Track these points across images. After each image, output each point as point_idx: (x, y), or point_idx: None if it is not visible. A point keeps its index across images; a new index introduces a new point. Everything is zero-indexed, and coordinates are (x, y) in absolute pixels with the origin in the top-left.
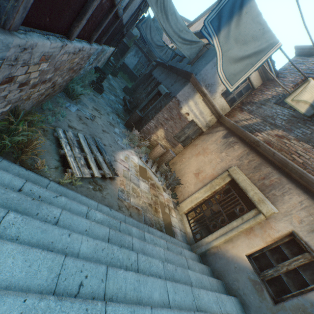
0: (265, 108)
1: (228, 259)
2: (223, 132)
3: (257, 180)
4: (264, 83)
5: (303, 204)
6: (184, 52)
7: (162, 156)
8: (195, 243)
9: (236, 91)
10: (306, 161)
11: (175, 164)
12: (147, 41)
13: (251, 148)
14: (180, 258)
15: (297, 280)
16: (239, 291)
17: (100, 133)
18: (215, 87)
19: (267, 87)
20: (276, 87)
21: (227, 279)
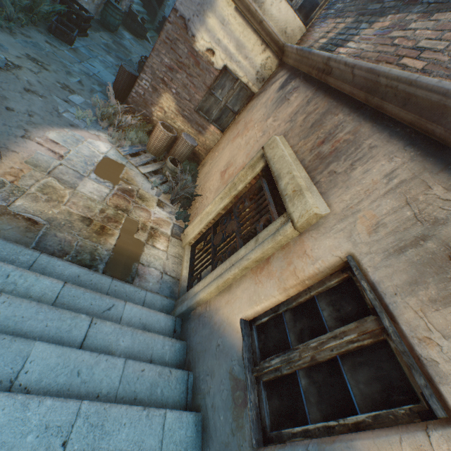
0: None
1: (213, 328)
2: (282, 80)
3: (310, 150)
4: None
5: (396, 178)
6: None
7: (172, 147)
8: (181, 296)
9: None
10: (436, 59)
11: (205, 165)
12: None
13: (319, 86)
14: (65, 317)
15: (330, 394)
16: (207, 399)
17: (11, 90)
18: None
19: None
20: None
21: (200, 370)
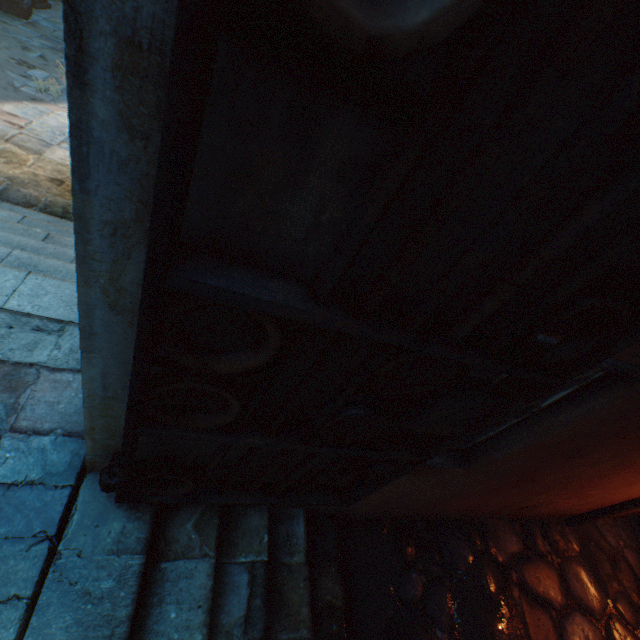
0: None
1: None
2: None
3: None
4: None
5: None
6: None
7: None
8: None
9: None
10: None
11: None
12: None
13: None
14: (17, 228)
15: None
16: None
17: None
18: None
19: None
20: None
21: None
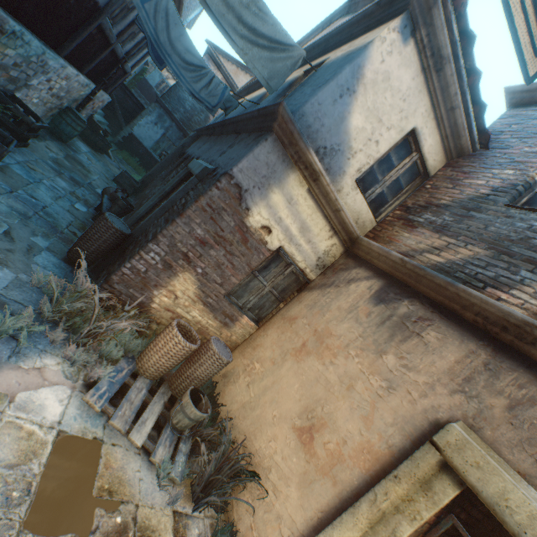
0: (484, 217)
1: None
2: (371, 284)
3: None
4: (453, 163)
5: None
6: (254, 67)
7: (188, 361)
8: None
9: (390, 178)
10: None
11: (233, 380)
12: (159, 47)
13: (498, 346)
14: None
15: None
16: None
17: None
18: (342, 157)
19: (466, 170)
20: (495, 168)
21: None
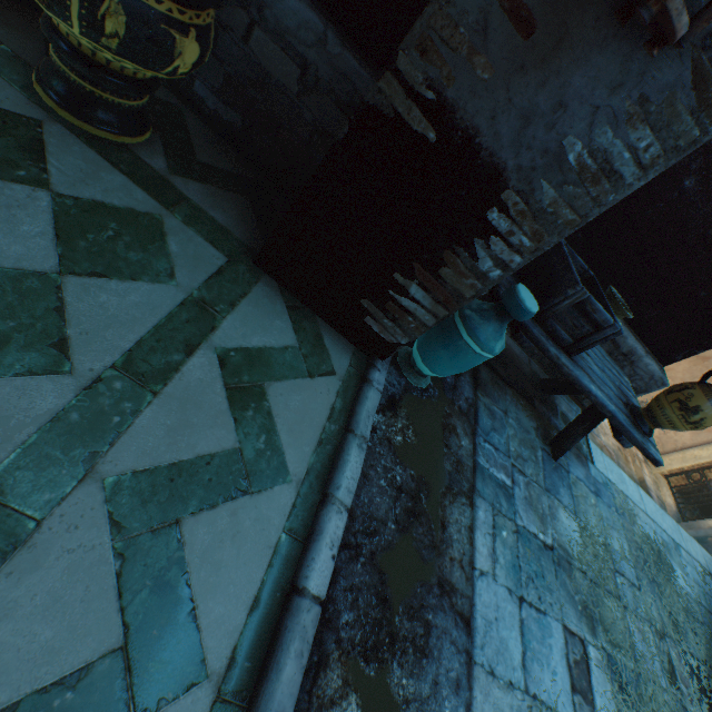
0: None
1: None
2: None
3: None
4: None
5: None
6: None
7: None
8: (684, 522)
9: None
10: None
11: None
12: None
13: None
14: None
15: None
16: None
17: None
18: None
19: None
20: None
21: None
